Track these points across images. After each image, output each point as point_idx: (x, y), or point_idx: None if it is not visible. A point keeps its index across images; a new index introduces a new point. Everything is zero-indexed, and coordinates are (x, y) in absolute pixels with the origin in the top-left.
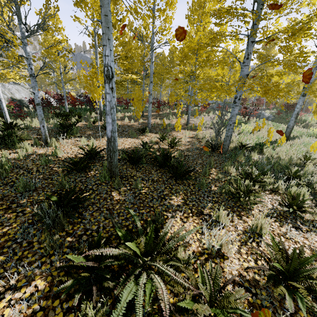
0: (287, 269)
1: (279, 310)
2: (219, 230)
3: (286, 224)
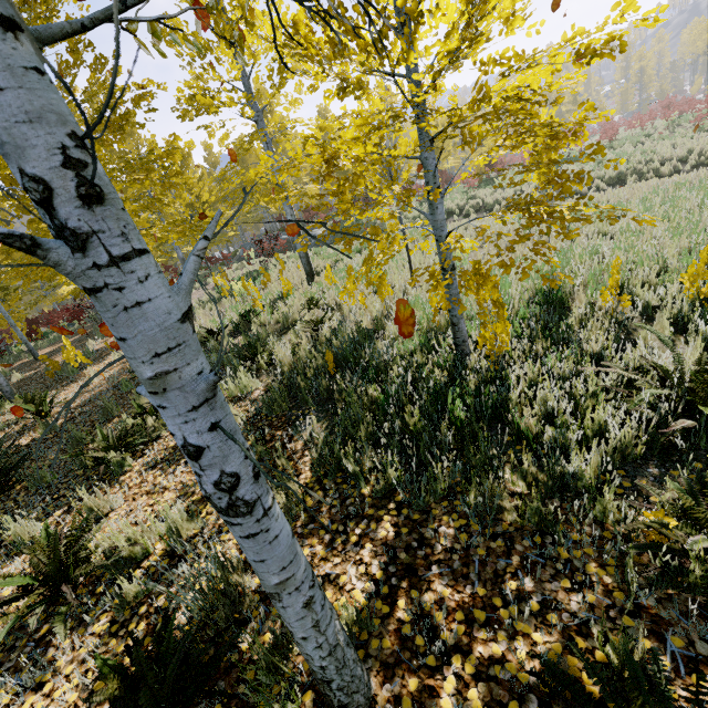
0: (54, 570)
1: (17, 653)
2: (13, 562)
3: (176, 463)
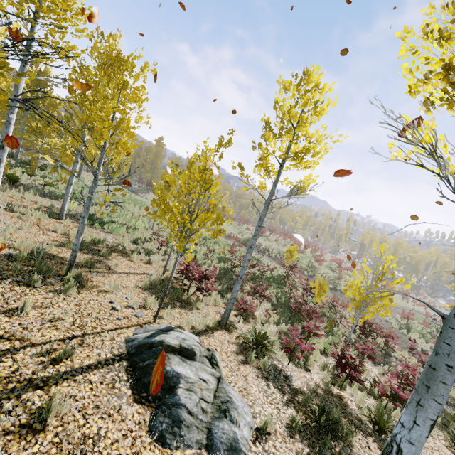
0: None
1: None
2: None
3: None
